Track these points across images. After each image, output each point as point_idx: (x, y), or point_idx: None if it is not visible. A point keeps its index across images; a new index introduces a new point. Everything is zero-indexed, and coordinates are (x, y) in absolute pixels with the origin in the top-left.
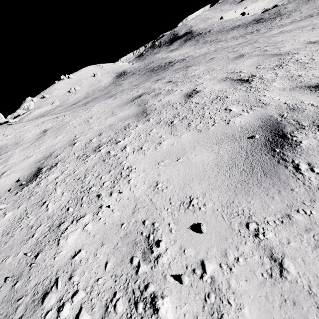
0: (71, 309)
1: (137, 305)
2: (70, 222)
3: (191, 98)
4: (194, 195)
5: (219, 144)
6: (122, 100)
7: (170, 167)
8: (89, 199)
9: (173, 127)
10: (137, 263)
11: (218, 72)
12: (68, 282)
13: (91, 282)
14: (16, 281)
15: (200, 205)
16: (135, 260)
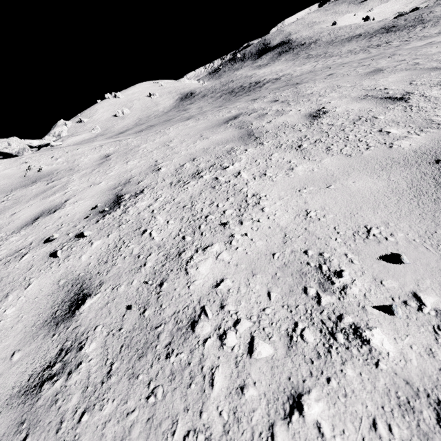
0: (239, 338)
1: (334, 336)
2: (194, 251)
3: (318, 119)
4: (371, 224)
5: (386, 170)
6: (209, 122)
7: (320, 195)
8: (210, 228)
9: (304, 151)
10: (315, 294)
11: (349, 89)
12: (221, 311)
13: (256, 311)
14: (144, 309)
15: (385, 235)
16: (311, 291)
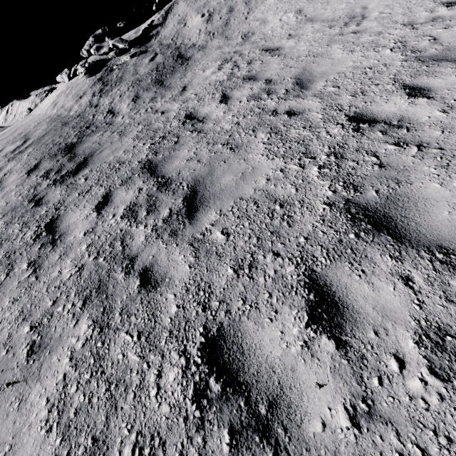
0: None
1: None
2: None
3: None
4: None
5: None
6: None
7: None
8: None
9: None
10: None
11: None
12: None
13: None
14: None
15: None
16: None
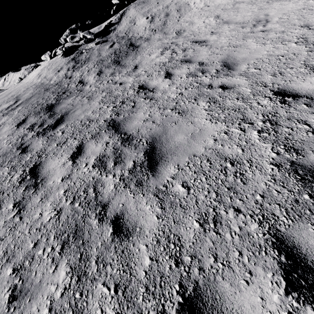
0: None
1: None
2: None
3: None
4: None
5: None
6: None
7: None
8: None
9: None
10: None
11: None
12: None
13: None
14: None
15: None
16: None
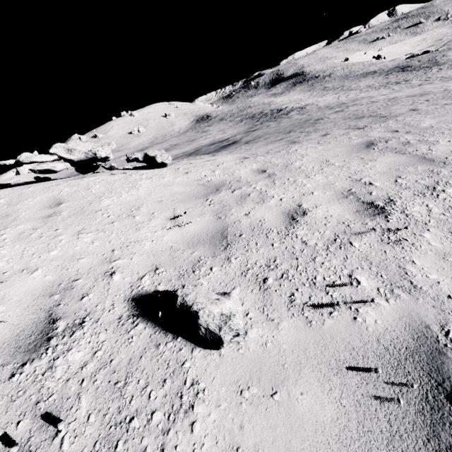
0: None
1: None
2: None
3: None
4: None
5: None
6: (343, 146)
7: None
8: None
9: None
10: None
11: None
12: None
13: None
14: None
15: None
16: None
